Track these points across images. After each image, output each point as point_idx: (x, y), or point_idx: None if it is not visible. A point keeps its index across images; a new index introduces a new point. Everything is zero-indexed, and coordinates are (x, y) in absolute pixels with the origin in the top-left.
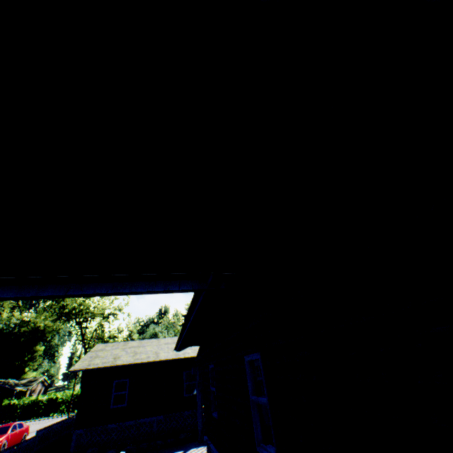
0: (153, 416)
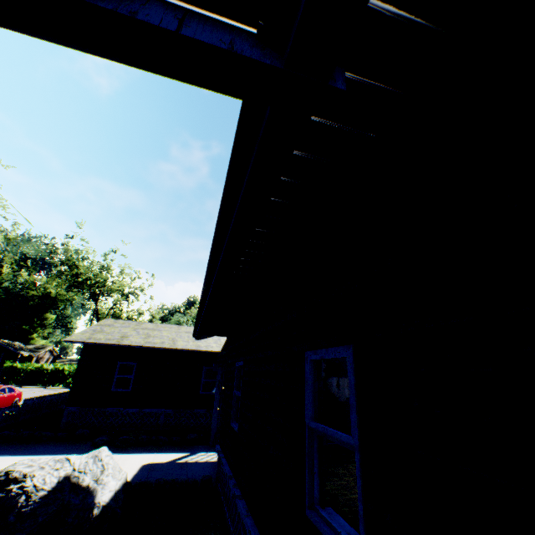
0: (161, 408)
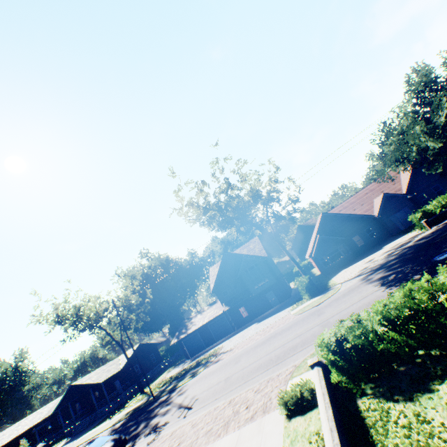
0: None
